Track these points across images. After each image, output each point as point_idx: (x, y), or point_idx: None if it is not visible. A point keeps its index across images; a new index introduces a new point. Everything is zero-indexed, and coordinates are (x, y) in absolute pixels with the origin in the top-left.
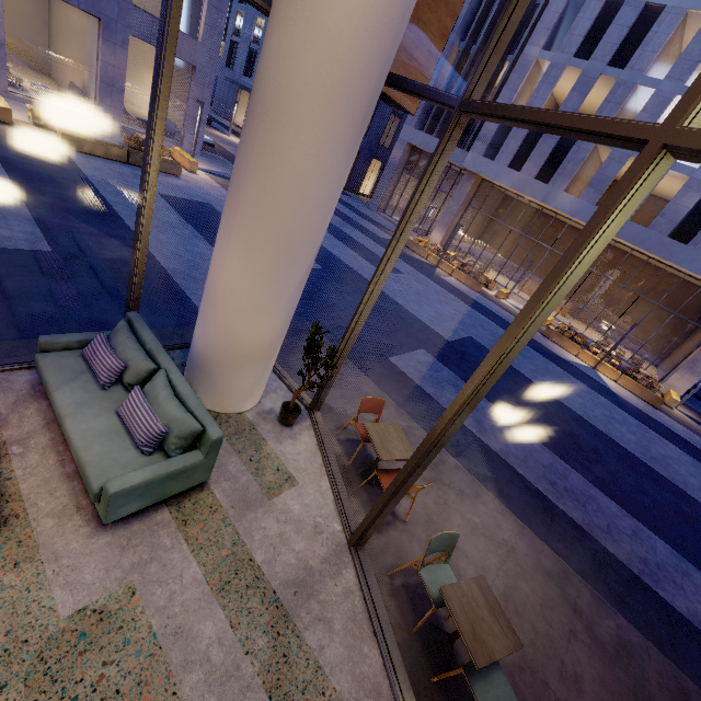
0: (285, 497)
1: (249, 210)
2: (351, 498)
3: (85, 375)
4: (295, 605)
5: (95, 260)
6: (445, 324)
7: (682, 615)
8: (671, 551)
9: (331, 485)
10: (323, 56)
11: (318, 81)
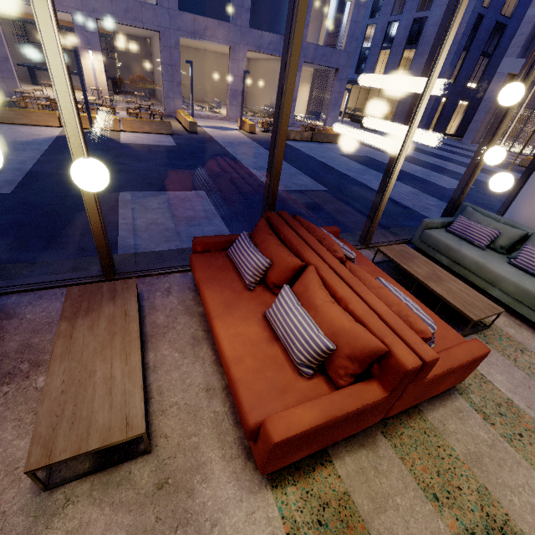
0: None
1: None
2: None
3: (462, 242)
4: None
5: (349, 192)
6: None
7: None
8: None
9: None
10: None
11: None
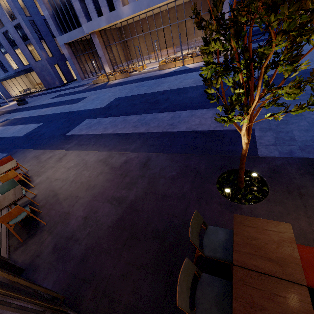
0: None
1: None
2: None
3: None
4: None
5: None
6: (103, 102)
7: (182, 131)
8: (189, 111)
9: None
10: None
11: None
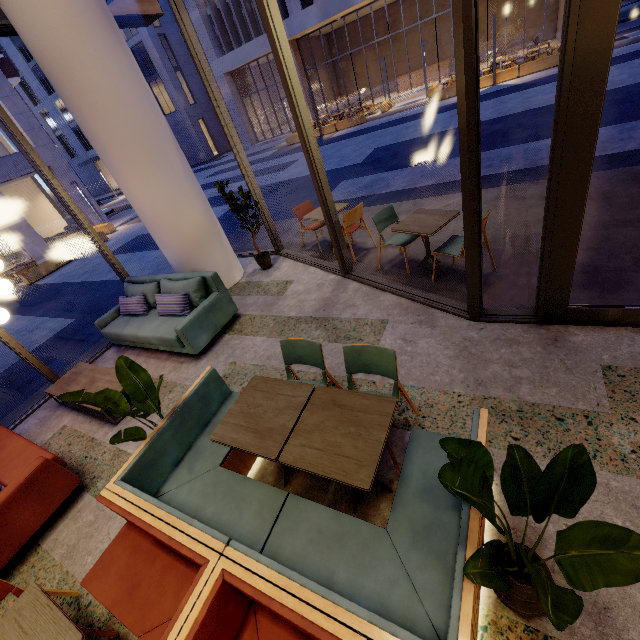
0: (291, 289)
1: (110, 143)
2: (333, 263)
3: (132, 319)
4: (327, 313)
5: (101, 305)
6: (350, 158)
7: (635, 150)
8: (613, 127)
9: (315, 267)
10: (46, 1)
11: (59, 20)
